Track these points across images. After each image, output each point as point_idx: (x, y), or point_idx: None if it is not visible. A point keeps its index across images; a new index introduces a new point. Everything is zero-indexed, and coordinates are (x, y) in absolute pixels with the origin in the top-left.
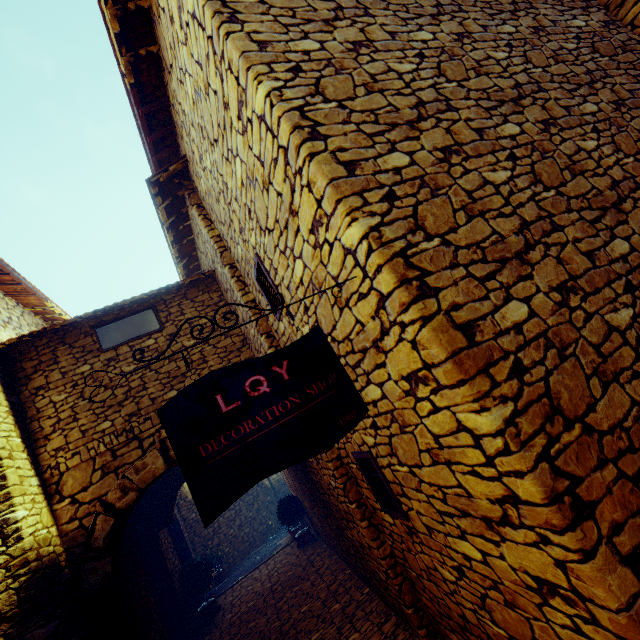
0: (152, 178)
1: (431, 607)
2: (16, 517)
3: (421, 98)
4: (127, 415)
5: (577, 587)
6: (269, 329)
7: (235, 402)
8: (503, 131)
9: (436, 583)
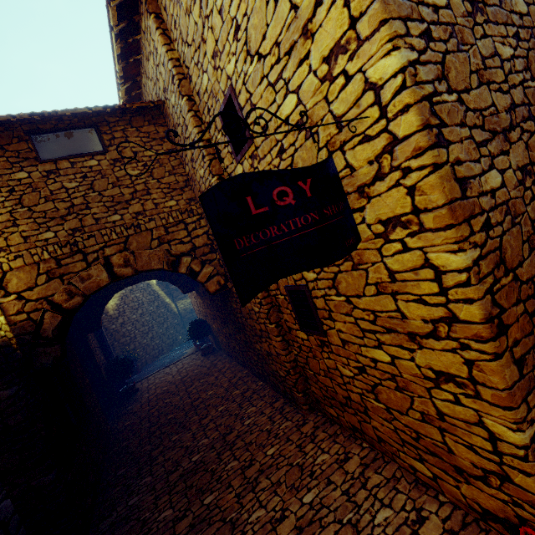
0: None
1: (318, 393)
2: None
3: None
4: (70, 229)
5: (475, 376)
6: (221, 172)
7: (263, 207)
8: (516, 5)
9: (332, 378)
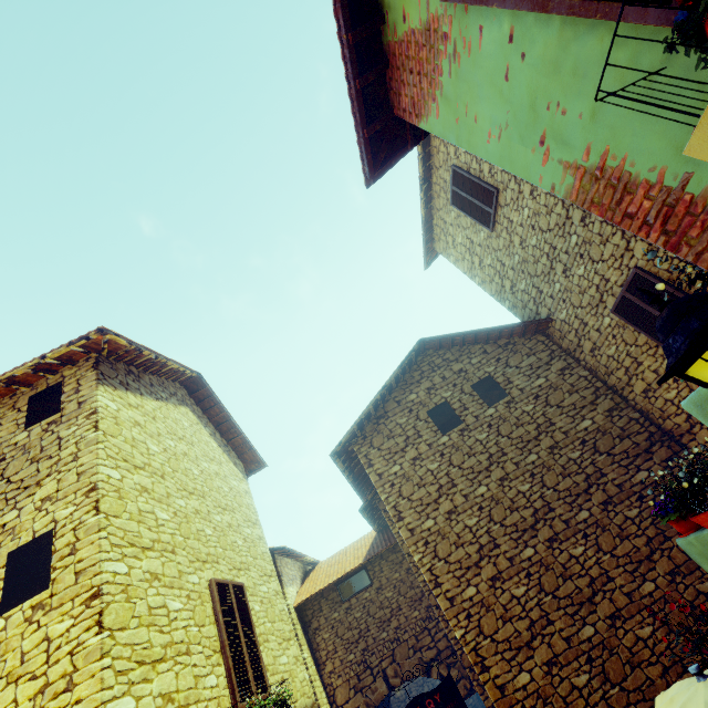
0: (361, 507)
1: None
2: None
3: (481, 543)
4: (362, 650)
5: None
6: (436, 602)
7: None
8: (524, 555)
9: None
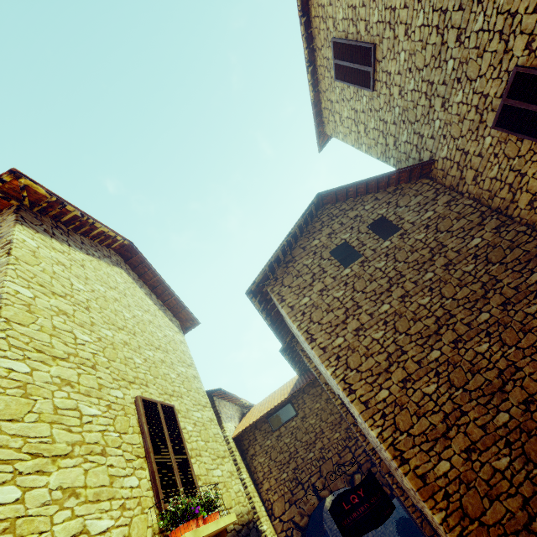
0: (281, 348)
1: None
2: (264, 529)
3: (389, 351)
4: (293, 469)
5: None
6: (353, 420)
7: (348, 505)
8: (431, 357)
9: None
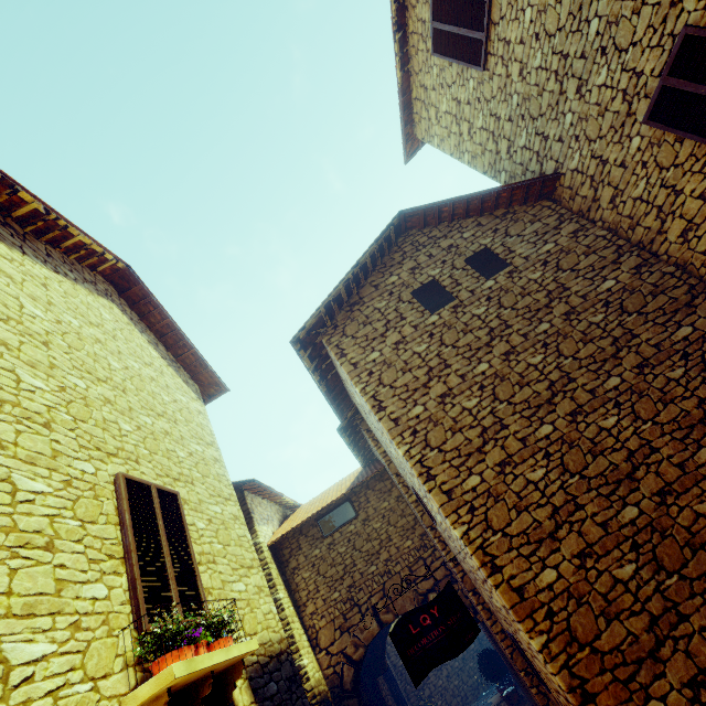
0: (339, 426)
1: None
2: (304, 663)
3: (484, 425)
4: (347, 587)
5: None
6: (431, 523)
7: (417, 628)
8: (540, 433)
9: None
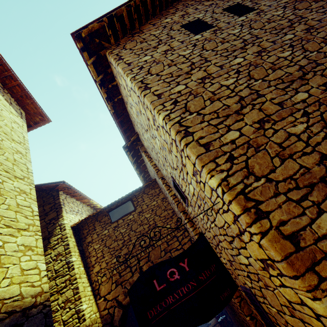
0: (124, 145)
1: None
2: (83, 308)
3: (241, 95)
4: (124, 254)
5: None
6: (184, 209)
7: (163, 284)
8: (296, 99)
9: None
